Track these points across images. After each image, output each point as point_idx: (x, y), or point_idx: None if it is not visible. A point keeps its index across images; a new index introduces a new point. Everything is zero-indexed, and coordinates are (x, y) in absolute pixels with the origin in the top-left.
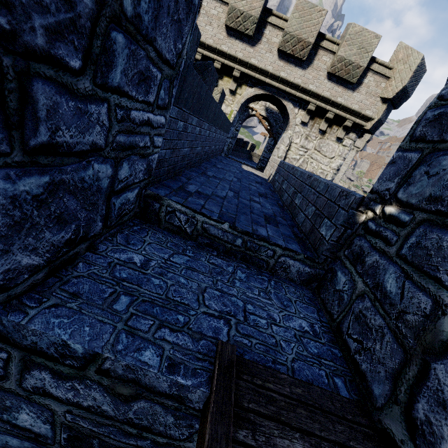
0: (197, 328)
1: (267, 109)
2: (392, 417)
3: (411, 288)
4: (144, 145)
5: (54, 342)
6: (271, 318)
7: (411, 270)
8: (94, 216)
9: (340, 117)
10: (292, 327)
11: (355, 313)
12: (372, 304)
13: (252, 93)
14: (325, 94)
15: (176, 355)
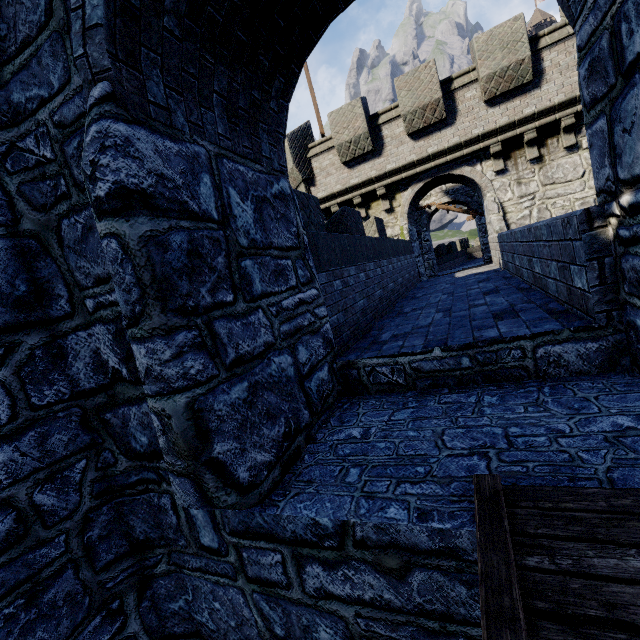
0: (443, 473)
1: (446, 192)
2: None
3: None
4: (309, 323)
5: (307, 524)
6: (554, 432)
7: None
8: (297, 405)
9: (548, 126)
10: (598, 430)
11: None
12: None
13: (411, 194)
14: (501, 123)
15: (425, 505)
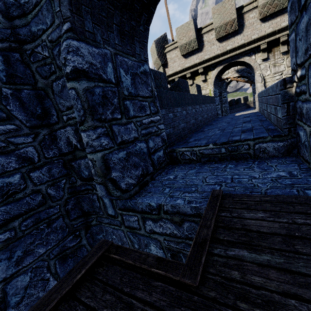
0: (202, 190)
1: (237, 71)
2: None
3: None
4: (155, 131)
5: (146, 205)
6: (251, 177)
7: None
8: (147, 164)
9: None
10: (270, 177)
11: None
12: None
13: (216, 72)
14: (268, 32)
15: (191, 199)
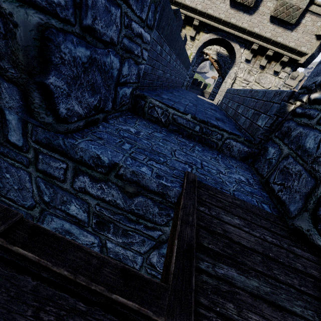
0: (172, 165)
1: (217, 54)
2: (302, 219)
3: None
4: (137, 54)
5: (92, 156)
6: (219, 171)
7: None
8: (108, 96)
9: (278, 54)
10: (234, 177)
11: (280, 169)
12: (294, 159)
13: (207, 38)
14: (267, 35)
15: (160, 173)
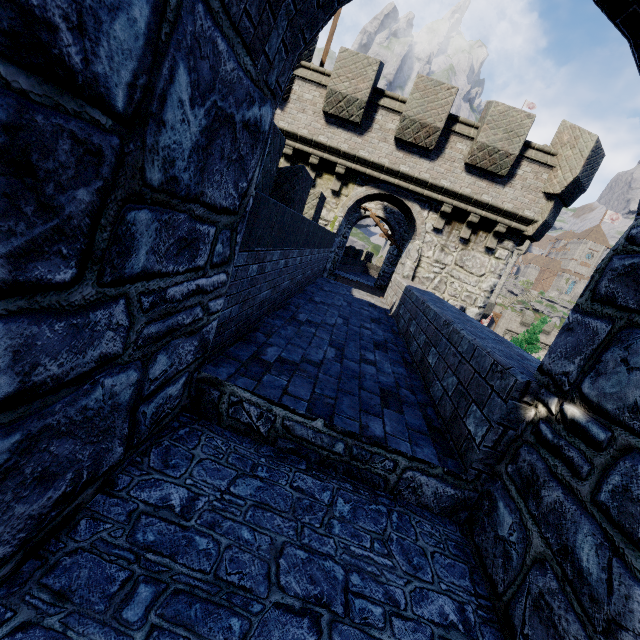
0: None
1: (385, 208)
2: None
3: (623, 576)
4: (193, 320)
5: None
6: (391, 602)
7: (621, 540)
8: (109, 444)
9: (488, 221)
10: (428, 617)
11: (533, 596)
12: (560, 586)
13: (362, 193)
14: (464, 192)
15: None
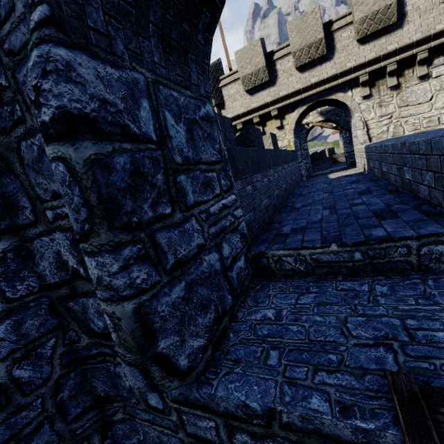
0: (355, 363)
1: (321, 113)
2: None
3: None
4: (230, 223)
5: (238, 404)
6: None
7: None
8: (223, 293)
9: (406, 59)
10: None
11: None
12: None
13: (296, 115)
14: (369, 58)
15: (344, 398)
